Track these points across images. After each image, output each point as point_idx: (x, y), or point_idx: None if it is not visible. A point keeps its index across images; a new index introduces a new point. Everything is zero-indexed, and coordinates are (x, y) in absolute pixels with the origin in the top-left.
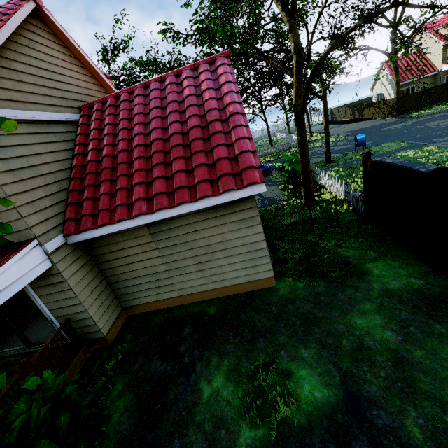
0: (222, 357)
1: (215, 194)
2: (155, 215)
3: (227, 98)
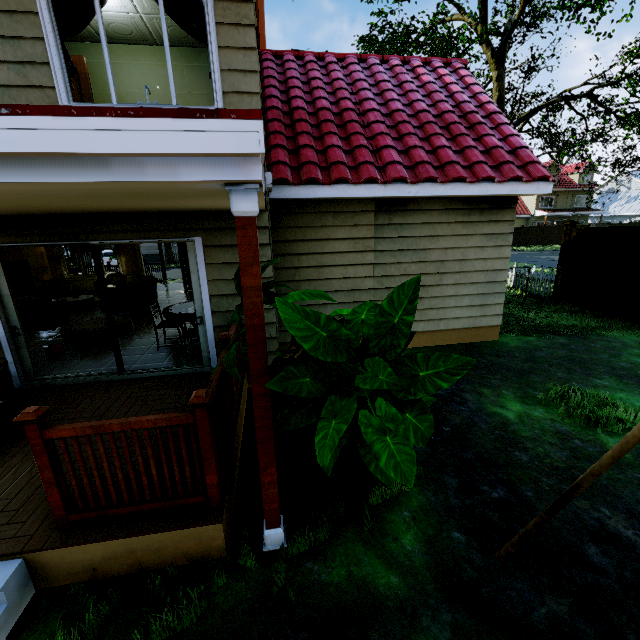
0: (495, 388)
1: (499, 179)
2: (417, 187)
3: (481, 97)
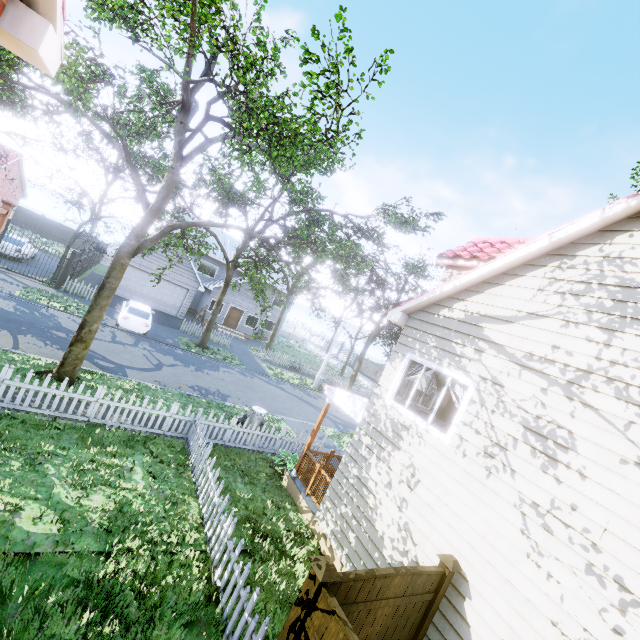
0: None
1: None
2: None
3: None
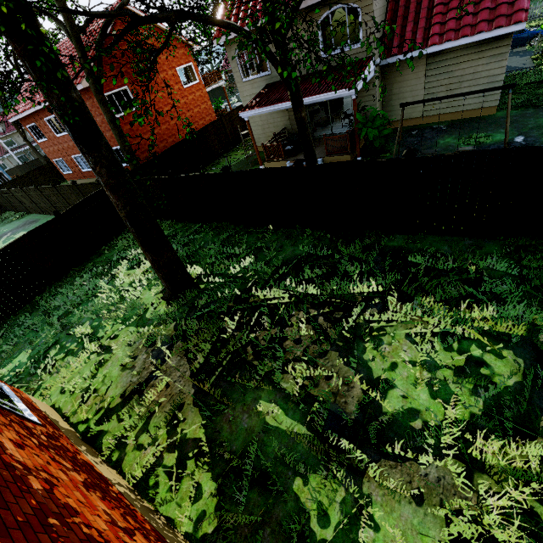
0: (451, 135)
1: (488, 30)
2: (442, 46)
3: None
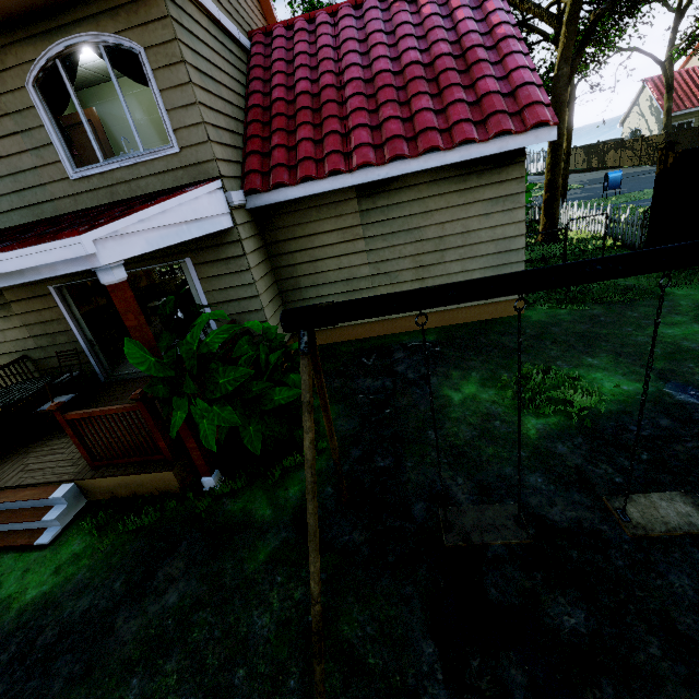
0: (467, 371)
1: (482, 138)
2: (386, 168)
3: (493, 17)
